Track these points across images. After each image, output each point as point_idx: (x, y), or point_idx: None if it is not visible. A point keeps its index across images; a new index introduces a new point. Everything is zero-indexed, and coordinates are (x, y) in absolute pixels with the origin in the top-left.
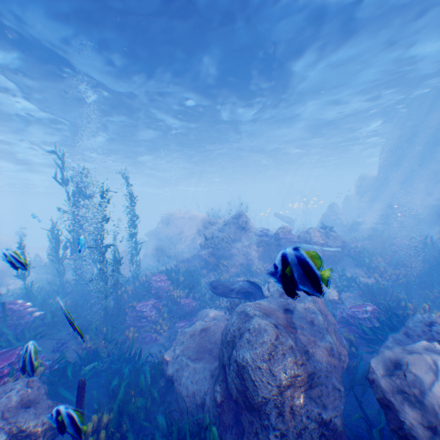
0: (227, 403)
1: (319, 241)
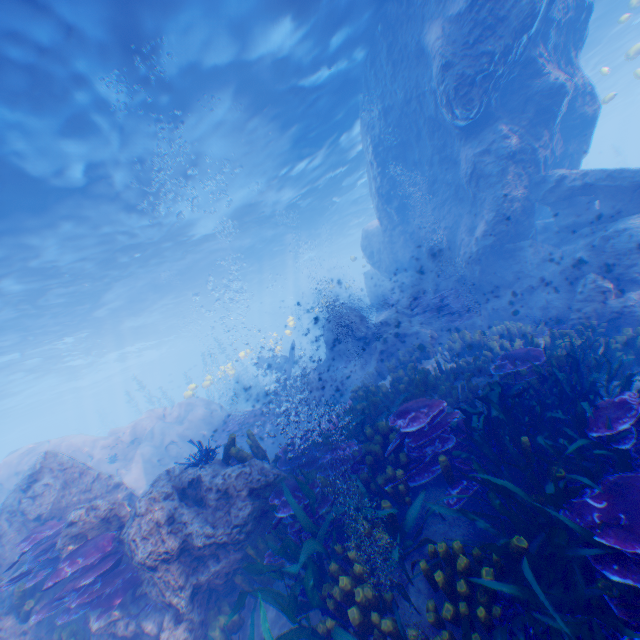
0: None
1: (165, 550)
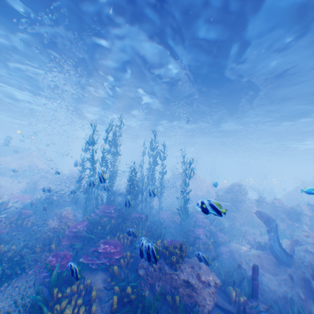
0: (307, 300)
1: (308, 214)
